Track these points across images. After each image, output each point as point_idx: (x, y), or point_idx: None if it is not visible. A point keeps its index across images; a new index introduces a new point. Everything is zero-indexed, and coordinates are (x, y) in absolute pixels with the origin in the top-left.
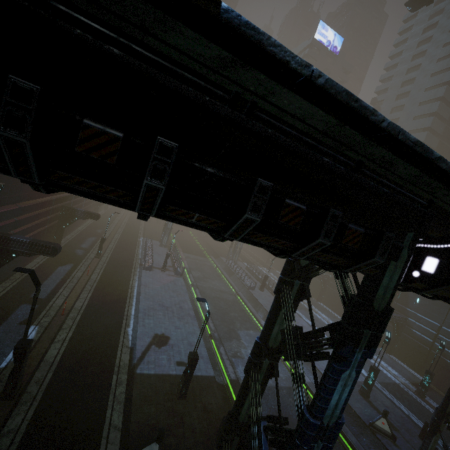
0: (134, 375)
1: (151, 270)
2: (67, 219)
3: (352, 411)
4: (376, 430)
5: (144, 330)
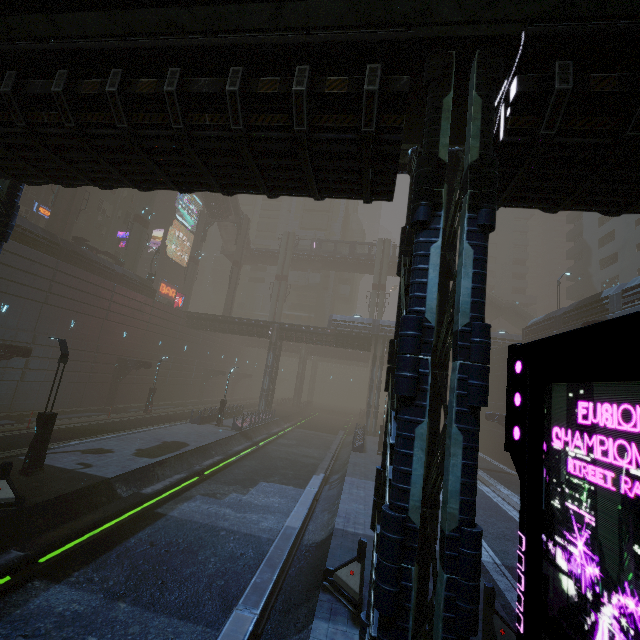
0: (13, 458)
1: (202, 424)
2: (120, 371)
3: (325, 565)
4: (333, 589)
5: (93, 444)
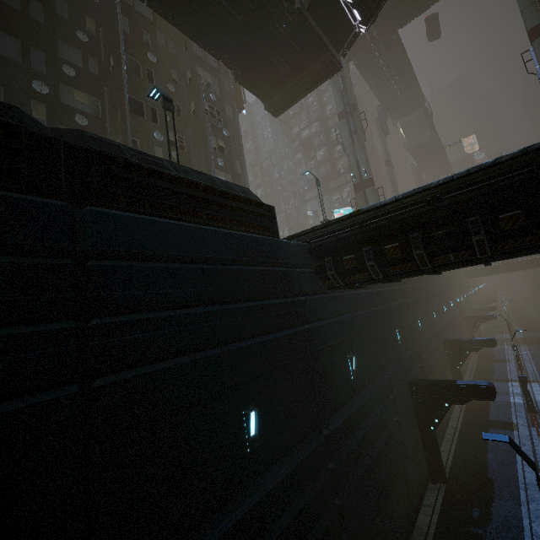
0: None
1: None
2: None
3: None
4: None
5: None
